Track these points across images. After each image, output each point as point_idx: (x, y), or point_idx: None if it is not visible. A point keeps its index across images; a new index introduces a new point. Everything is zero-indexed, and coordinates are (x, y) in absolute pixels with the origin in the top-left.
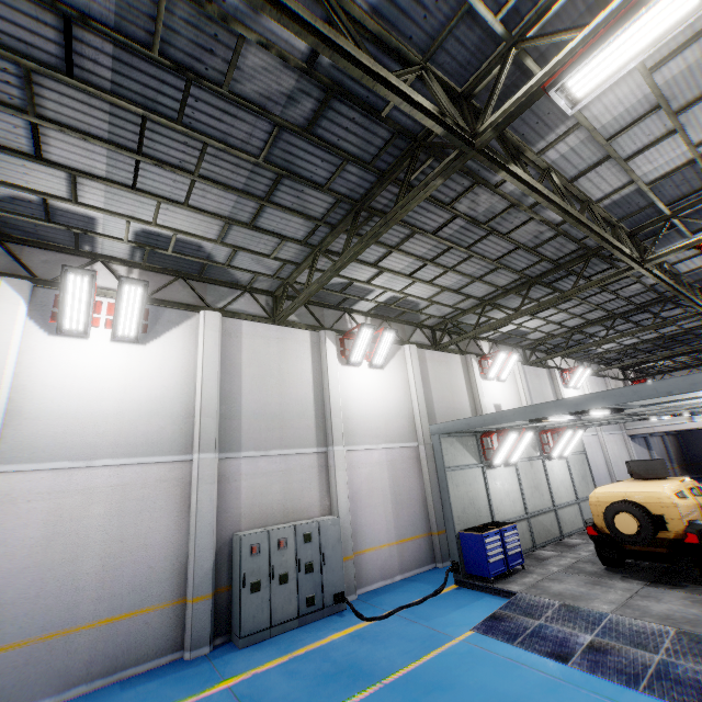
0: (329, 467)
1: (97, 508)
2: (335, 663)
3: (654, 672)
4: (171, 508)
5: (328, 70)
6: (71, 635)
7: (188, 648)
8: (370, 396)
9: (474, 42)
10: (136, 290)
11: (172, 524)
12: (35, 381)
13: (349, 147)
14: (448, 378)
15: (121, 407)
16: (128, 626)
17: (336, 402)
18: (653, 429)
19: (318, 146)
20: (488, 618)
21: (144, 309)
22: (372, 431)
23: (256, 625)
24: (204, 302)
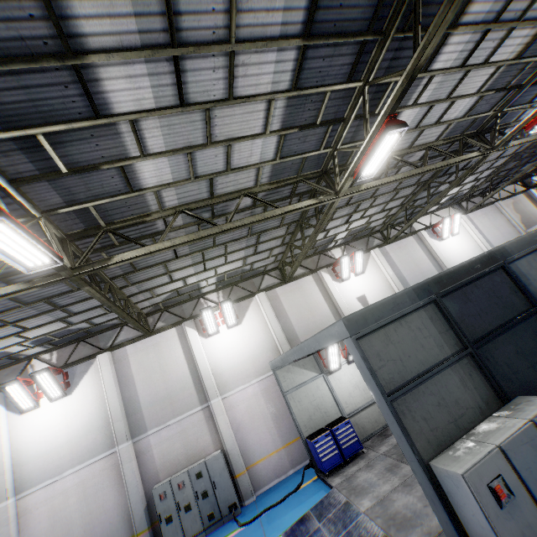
0: (213, 416)
1: (72, 499)
2: None
3: None
4: (113, 483)
5: None
6: None
7: None
8: (234, 349)
9: None
10: (44, 374)
11: (116, 493)
12: (22, 443)
13: None
14: (303, 300)
15: (69, 437)
16: None
17: (204, 369)
18: None
19: None
20: (298, 519)
21: (55, 381)
22: (242, 374)
23: None
24: (99, 348)
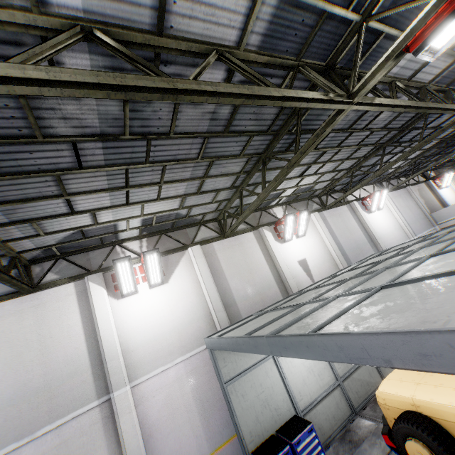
0: (115, 415)
1: None
2: None
3: None
4: None
5: None
6: None
7: None
8: (156, 316)
9: None
10: None
11: None
12: None
13: None
14: (243, 259)
15: None
16: None
17: (110, 344)
18: None
19: None
20: None
21: None
22: (164, 351)
23: None
24: None
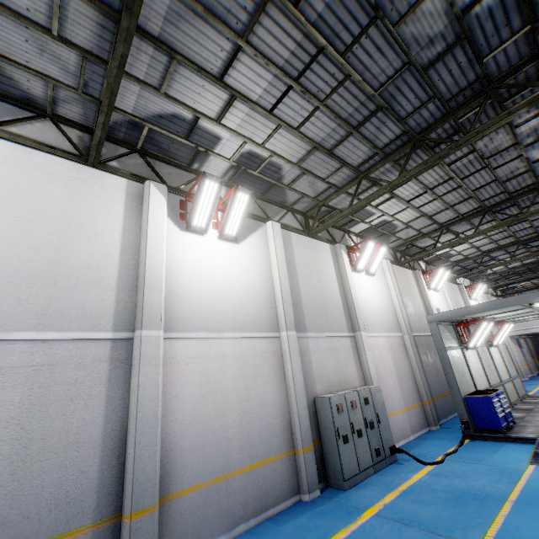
0: (359, 348)
1: (229, 372)
2: (447, 492)
3: None
4: (274, 375)
5: (471, 20)
6: (229, 480)
7: (306, 491)
8: (370, 296)
9: None
10: (244, 197)
11: (276, 388)
12: (177, 265)
13: (441, 87)
14: (408, 287)
15: (231, 291)
16: (263, 473)
17: (355, 298)
18: (527, 330)
19: (421, 84)
20: (533, 455)
21: (246, 214)
22: (376, 322)
23: (351, 471)
24: (266, 215)
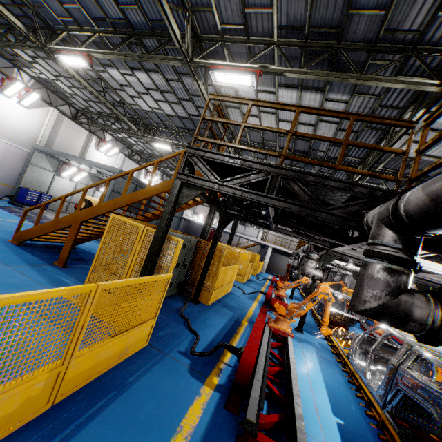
0: None
1: None
2: None
3: (34, 220)
4: None
5: None
6: None
7: None
8: (10, 116)
9: (53, 17)
10: None
11: None
12: None
13: (3, 2)
14: (72, 137)
15: None
16: None
17: None
18: None
19: None
20: (4, 206)
21: None
22: (2, 131)
23: None
24: None
